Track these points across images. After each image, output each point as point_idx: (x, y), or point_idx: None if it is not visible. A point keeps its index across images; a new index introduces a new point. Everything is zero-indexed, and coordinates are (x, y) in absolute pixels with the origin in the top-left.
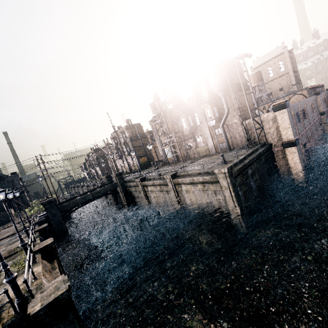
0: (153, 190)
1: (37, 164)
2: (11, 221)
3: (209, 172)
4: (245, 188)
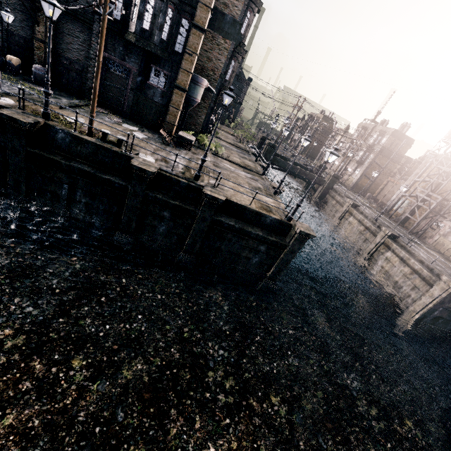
0: (352, 224)
1: (294, 105)
2: (221, 124)
3: (434, 271)
4: (446, 316)
